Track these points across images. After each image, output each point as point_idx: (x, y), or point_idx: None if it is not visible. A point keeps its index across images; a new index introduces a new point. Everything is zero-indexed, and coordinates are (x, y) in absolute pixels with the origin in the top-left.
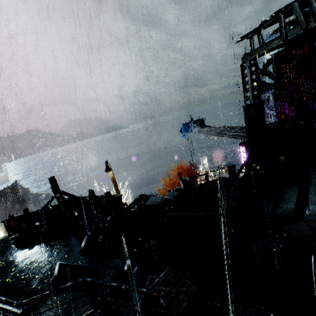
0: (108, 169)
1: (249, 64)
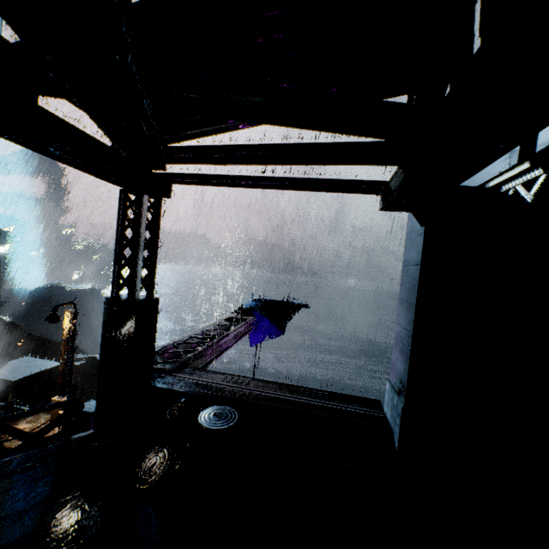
0: (50, 318)
1: (119, 198)
